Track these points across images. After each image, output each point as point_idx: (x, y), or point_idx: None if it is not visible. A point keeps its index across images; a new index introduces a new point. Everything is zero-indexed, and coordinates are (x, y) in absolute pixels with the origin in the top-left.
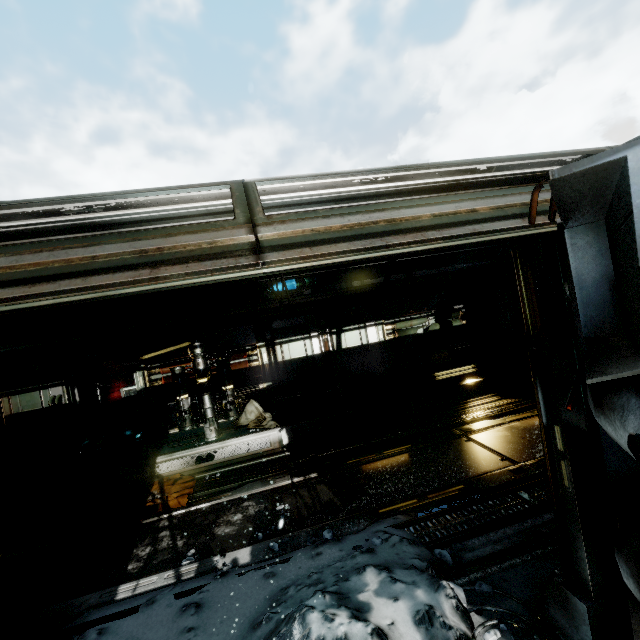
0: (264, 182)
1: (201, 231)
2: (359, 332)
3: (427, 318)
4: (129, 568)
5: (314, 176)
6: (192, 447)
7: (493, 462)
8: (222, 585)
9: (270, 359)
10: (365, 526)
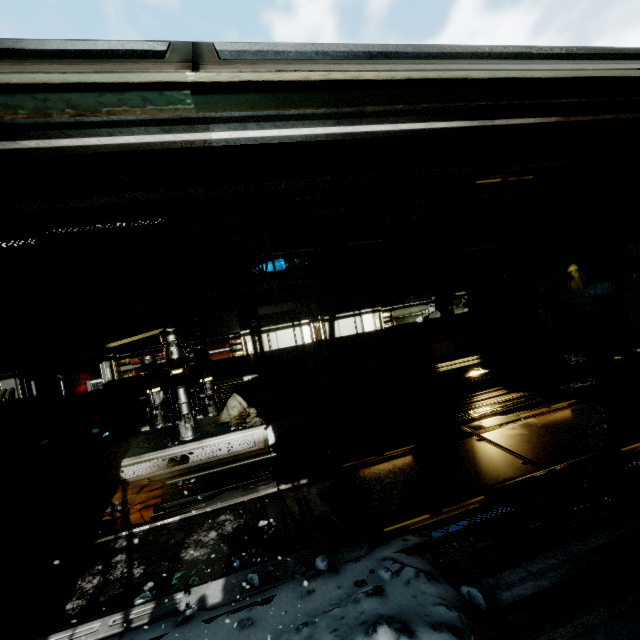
0: (228, 44)
1: (87, 63)
2: (354, 320)
3: (427, 305)
4: (67, 608)
5: (309, 43)
6: (164, 448)
7: (514, 466)
8: (182, 638)
9: (256, 349)
10: (368, 551)
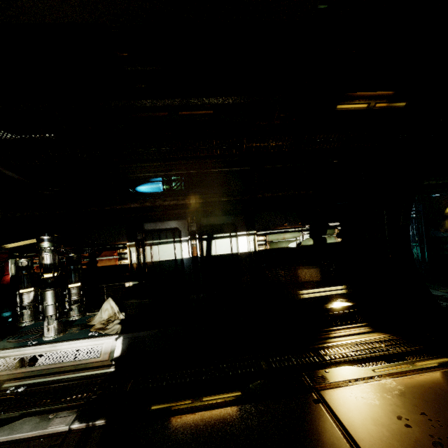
0: None
1: None
2: (230, 240)
3: (301, 233)
4: None
5: None
6: (21, 346)
7: None
8: None
9: (139, 259)
10: None
